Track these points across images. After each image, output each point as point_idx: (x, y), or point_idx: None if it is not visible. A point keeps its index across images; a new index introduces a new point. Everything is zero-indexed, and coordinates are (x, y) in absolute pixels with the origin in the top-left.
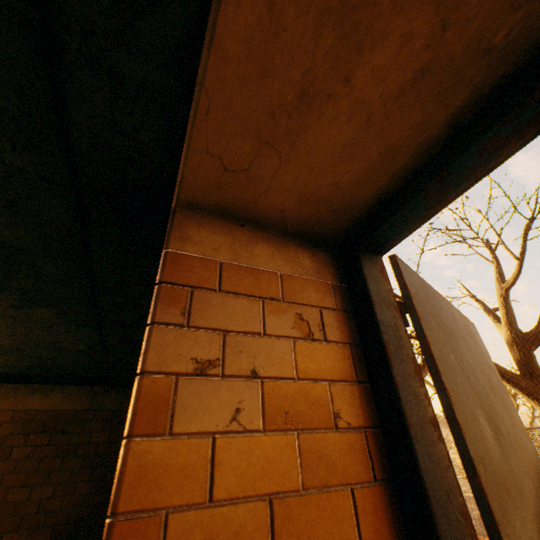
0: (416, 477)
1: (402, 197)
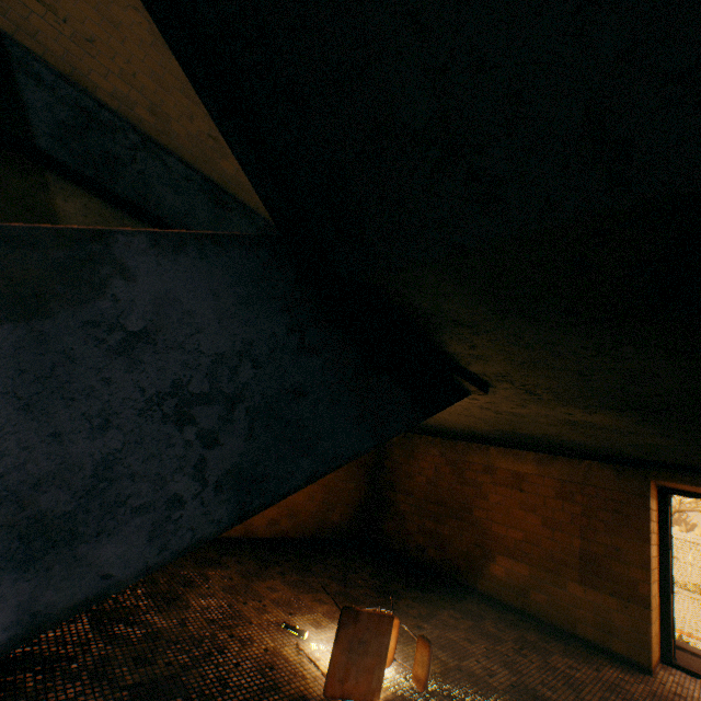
0: (667, 558)
1: (696, 496)
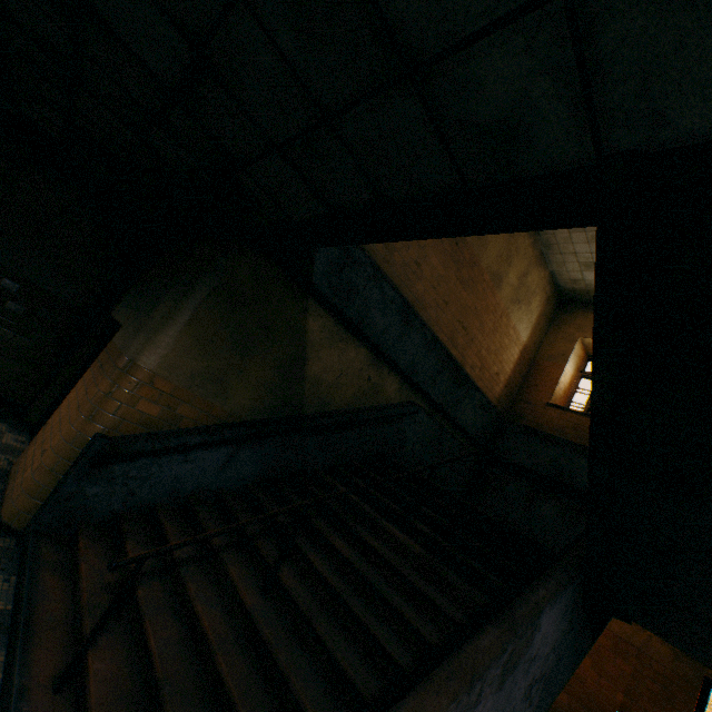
0: None
1: None
